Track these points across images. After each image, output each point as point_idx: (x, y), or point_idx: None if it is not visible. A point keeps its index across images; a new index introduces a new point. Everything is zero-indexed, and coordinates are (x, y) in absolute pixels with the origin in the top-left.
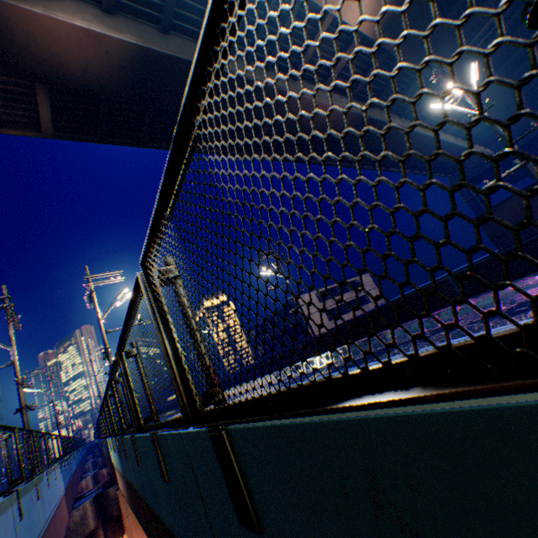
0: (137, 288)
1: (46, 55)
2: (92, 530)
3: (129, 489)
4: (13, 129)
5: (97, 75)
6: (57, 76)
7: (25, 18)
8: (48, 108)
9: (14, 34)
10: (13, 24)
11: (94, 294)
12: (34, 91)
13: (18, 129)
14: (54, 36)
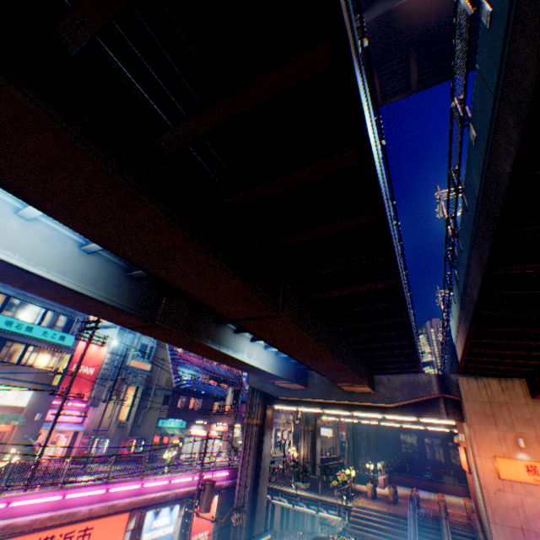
0: (455, 9)
1: (415, 23)
2: (434, 393)
3: (463, 311)
4: (394, 98)
5: (447, 14)
6: (421, 35)
7: (406, 8)
8: (414, 70)
9: (400, 23)
10: (399, 17)
11: (441, 201)
12: (406, 62)
13: (397, 96)
14: (420, 6)
